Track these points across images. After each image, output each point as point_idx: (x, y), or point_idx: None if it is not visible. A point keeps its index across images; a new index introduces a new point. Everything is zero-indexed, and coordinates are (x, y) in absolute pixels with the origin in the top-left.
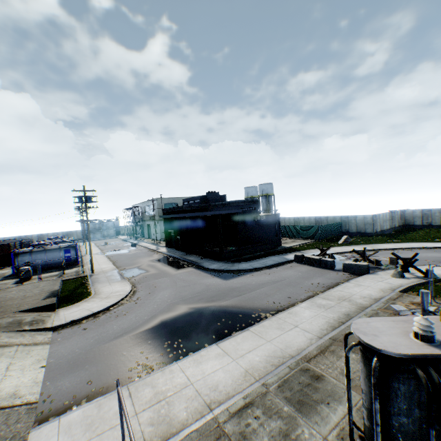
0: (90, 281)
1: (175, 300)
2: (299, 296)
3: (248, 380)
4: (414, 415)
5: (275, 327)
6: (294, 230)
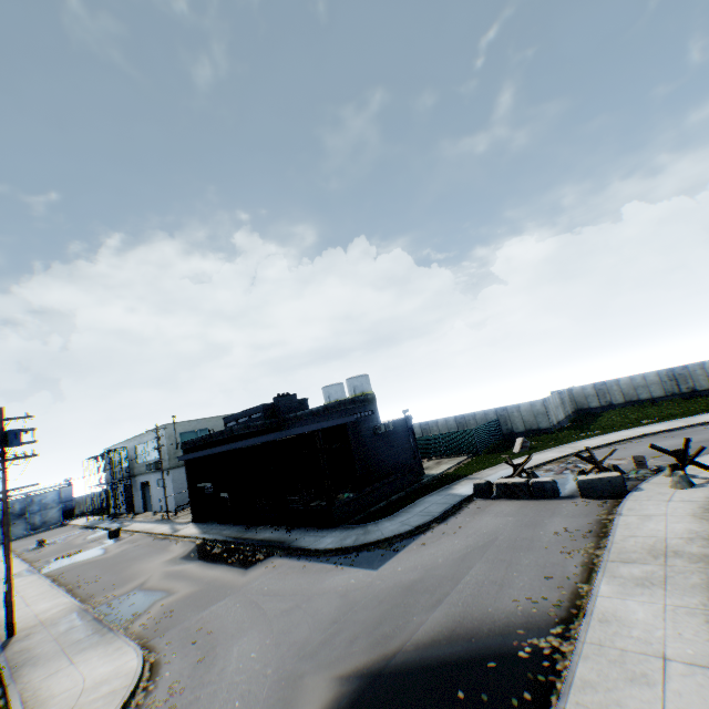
0: (5, 665)
1: (285, 661)
2: (565, 569)
3: None
4: None
5: (621, 678)
6: (432, 443)
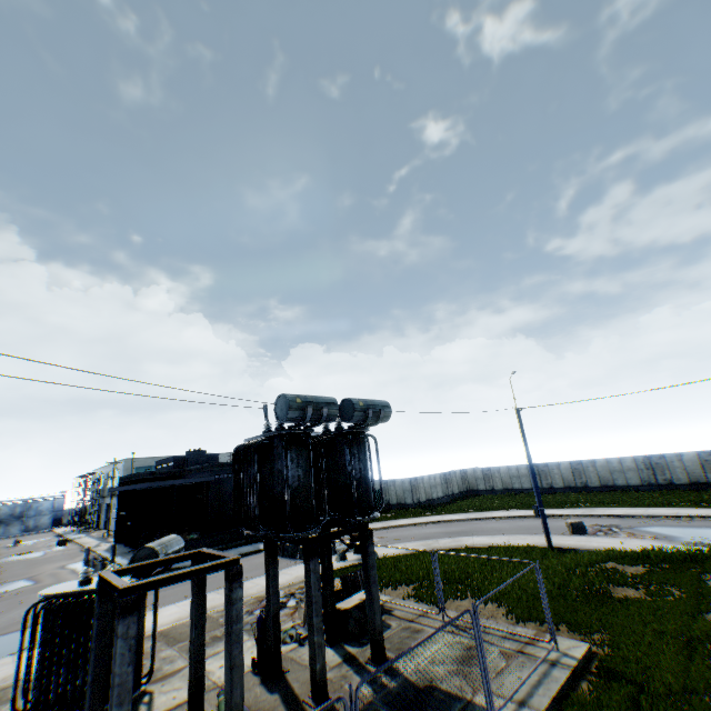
0: None
1: (31, 615)
2: None
3: (6, 679)
4: (53, 646)
5: None
6: None
